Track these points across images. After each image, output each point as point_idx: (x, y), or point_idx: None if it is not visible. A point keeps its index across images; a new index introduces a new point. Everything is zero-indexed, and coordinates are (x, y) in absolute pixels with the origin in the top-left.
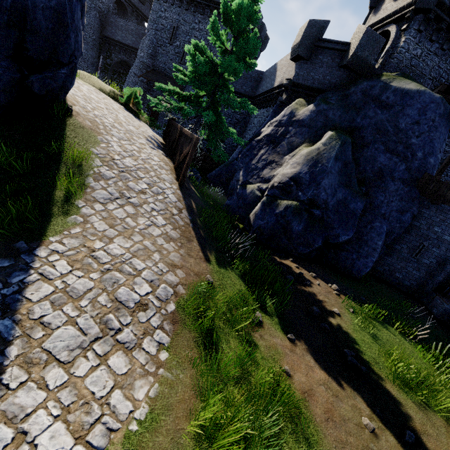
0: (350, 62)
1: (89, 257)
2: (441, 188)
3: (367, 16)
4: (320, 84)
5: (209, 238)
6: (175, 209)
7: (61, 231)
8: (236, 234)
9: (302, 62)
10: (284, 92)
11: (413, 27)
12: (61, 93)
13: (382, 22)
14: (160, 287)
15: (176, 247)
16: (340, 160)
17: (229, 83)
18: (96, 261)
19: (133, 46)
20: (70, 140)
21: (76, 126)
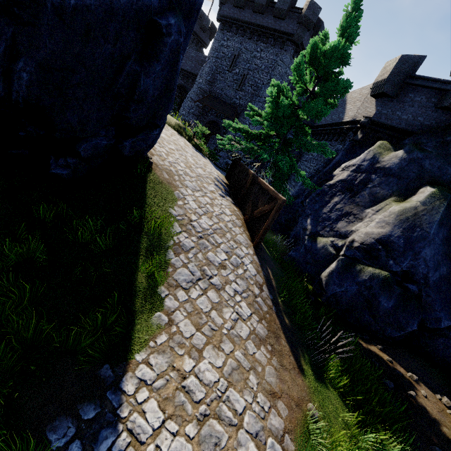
0: None
1: (181, 391)
2: None
3: None
4: (408, 125)
5: (292, 325)
6: (256, 286)
7: (147, 342)
8: (310, 304)
9: (386, 100)
10: (359, 130)
11: None
12: (146, 150)
13: None
14: (267, 445)
15: (268, 355)
16: (446, 225)
17: None
18: (189, 399)
19: (191, 72)
20: (150, 201)
21: (155, 182)
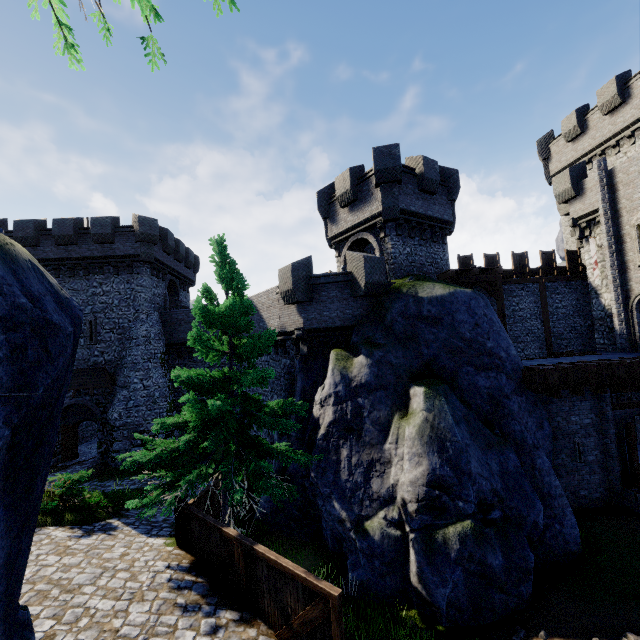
0: (367, 291)
1: None
2: (546, 378)
3: (325, 226)
4: (343, 321)
5: None
6: None
7: None
8: None
9: (305, 305)
10: (300, 342)
11: (392, 234)
12: None
13: (350, 231)
14: None
15: None
16: (460, 420)
17: (183, 335)
18: None
19: None
20: None
21: None
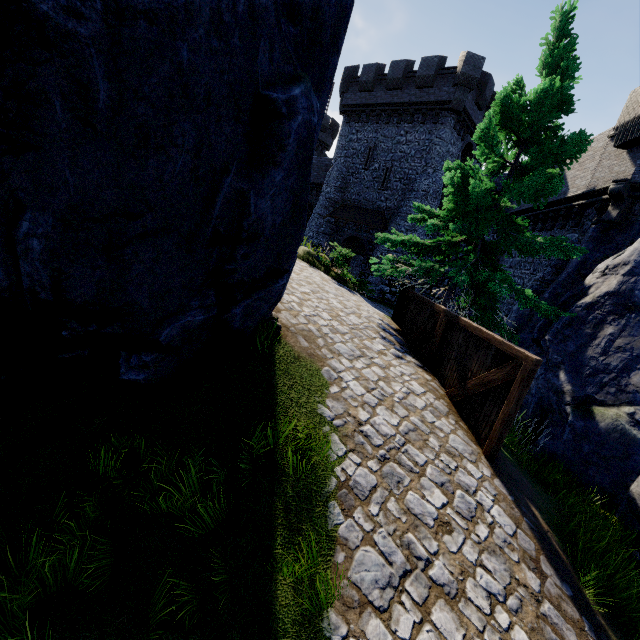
0: None
1: None
2: None
3: None
4: None
5: None
6: (526, 566)
7: None
8: (637, 572)
9: None
10: (610, 203)
11: None
12: (269, 310)
13: None
14: None
15: None
16: None
17: None
18: None
19: (314, 182)
20: (284, 398)
21: (288, 359)
